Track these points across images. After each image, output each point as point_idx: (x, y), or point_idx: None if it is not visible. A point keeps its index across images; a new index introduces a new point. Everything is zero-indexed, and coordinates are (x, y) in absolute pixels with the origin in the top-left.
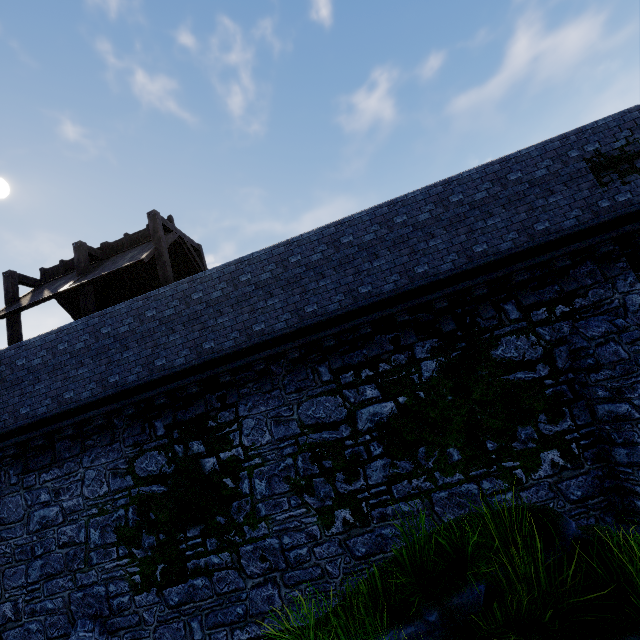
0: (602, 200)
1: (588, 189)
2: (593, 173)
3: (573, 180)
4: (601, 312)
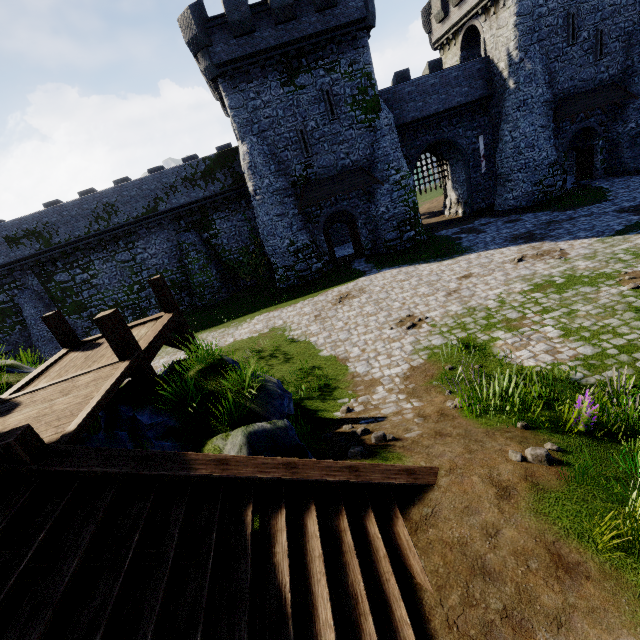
0: (12, 253)
1: (6, 249)
2: (7, 243)
3: (0, 245)
4: (26, 286)
